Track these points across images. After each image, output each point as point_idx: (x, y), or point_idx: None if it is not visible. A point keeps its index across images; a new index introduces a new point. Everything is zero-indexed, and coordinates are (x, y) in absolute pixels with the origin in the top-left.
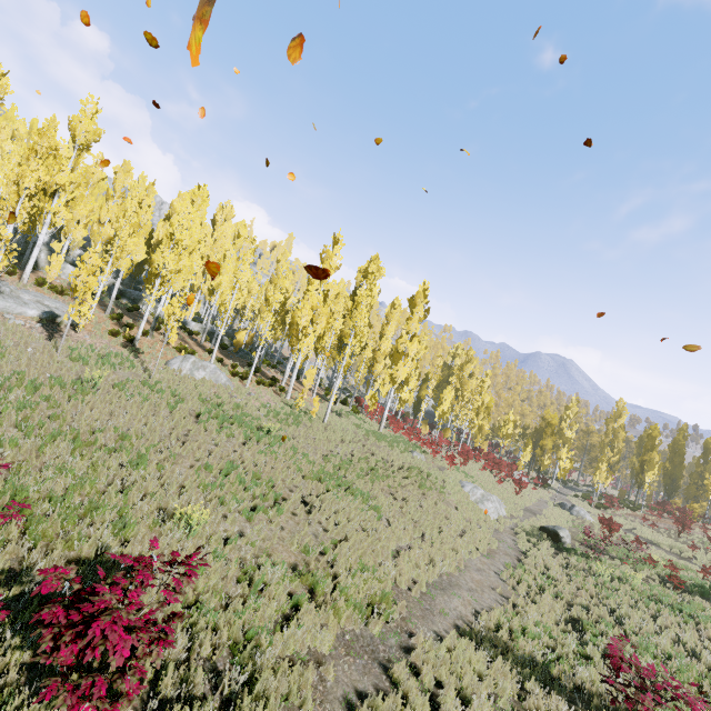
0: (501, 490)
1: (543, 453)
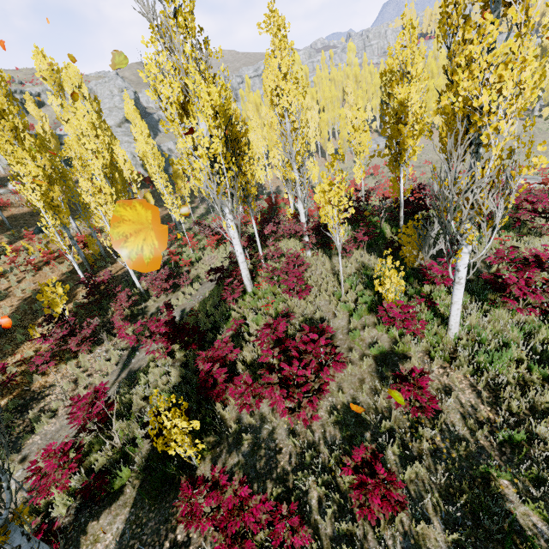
0: None
1: None
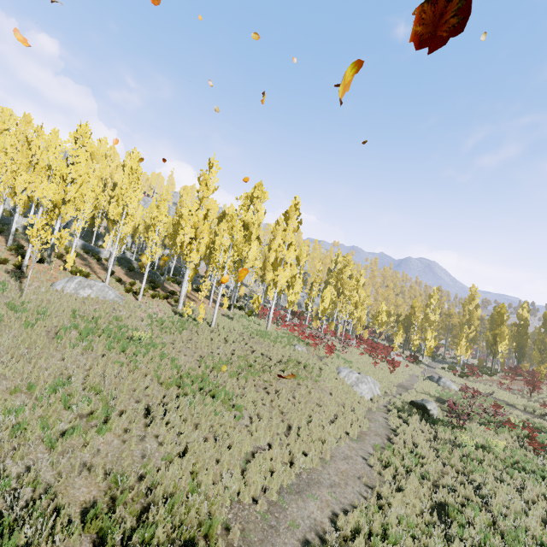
0: (377, 370)
1: (413, 335)
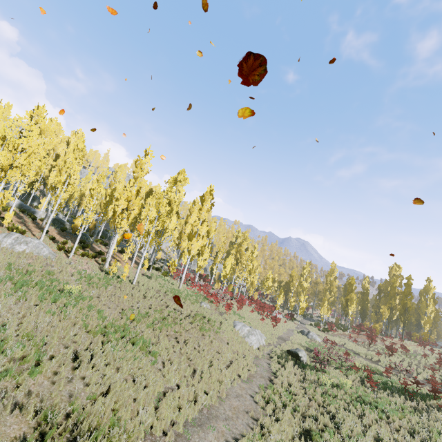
0: (264, 325)
1: (291, 298)
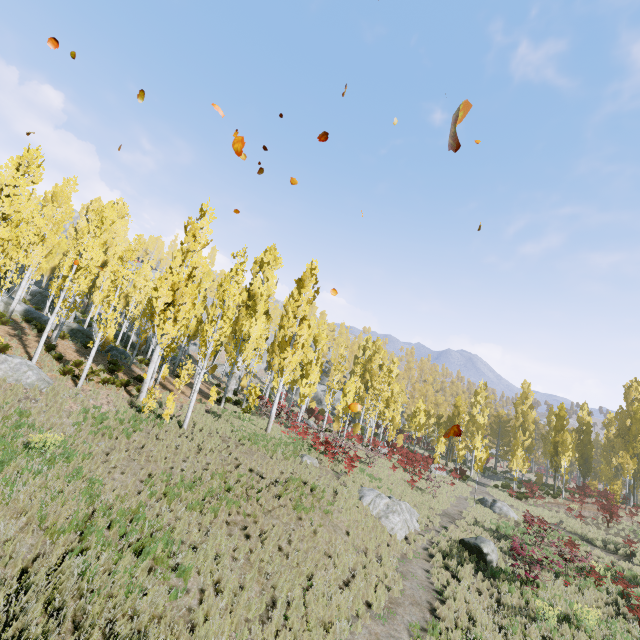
0: (415, 491)
1: (458, 443)
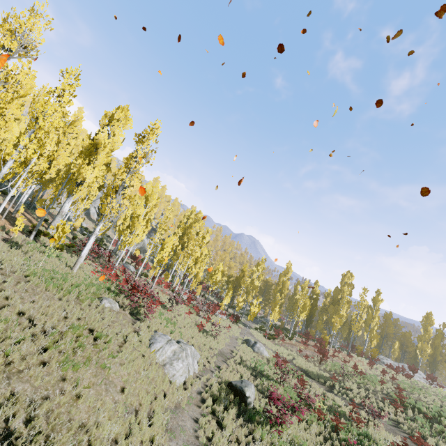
0: (201, 333)
1: (239, 297)
